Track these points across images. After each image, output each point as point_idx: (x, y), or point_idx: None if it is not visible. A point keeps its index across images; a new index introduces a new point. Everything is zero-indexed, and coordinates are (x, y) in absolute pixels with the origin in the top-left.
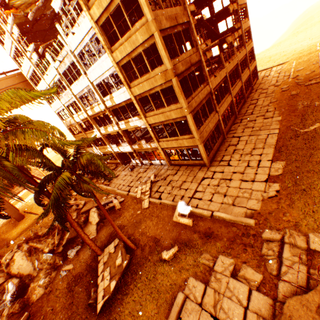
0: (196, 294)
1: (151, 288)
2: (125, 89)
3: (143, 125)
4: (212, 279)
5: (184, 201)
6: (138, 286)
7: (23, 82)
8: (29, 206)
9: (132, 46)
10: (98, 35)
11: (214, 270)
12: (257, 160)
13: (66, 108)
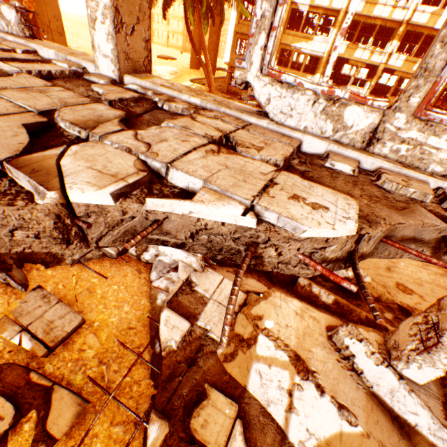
0: None
1: None
2: None
3: None
4: None
5: None
6: None
7: None
8: None
9: None
10: None
11: None
12: None
13: None
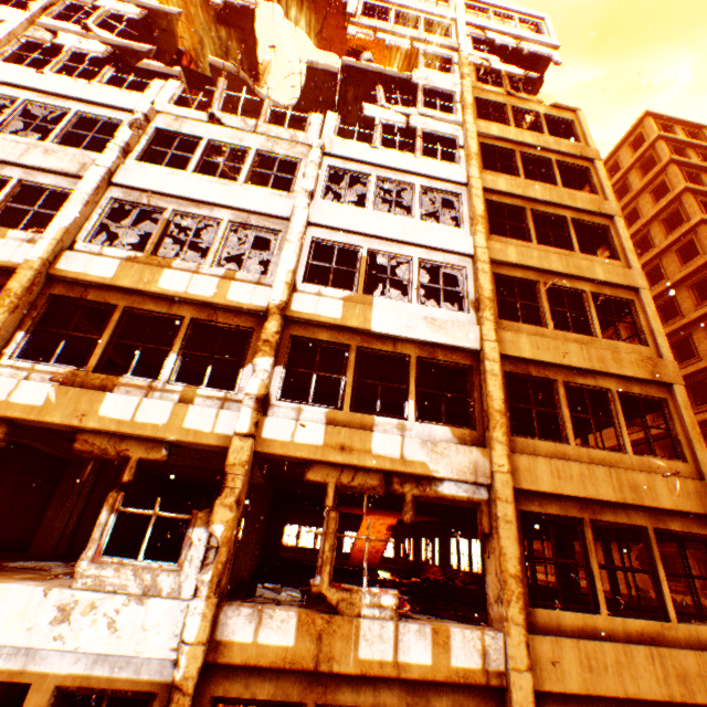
0: None
1: None
2: (463, 319)
3: (473, 478)
4: None
5: None
6: None
7: None
8: None
9: (568, 268)
10: (474, 198)
11: None
12: None
13: None
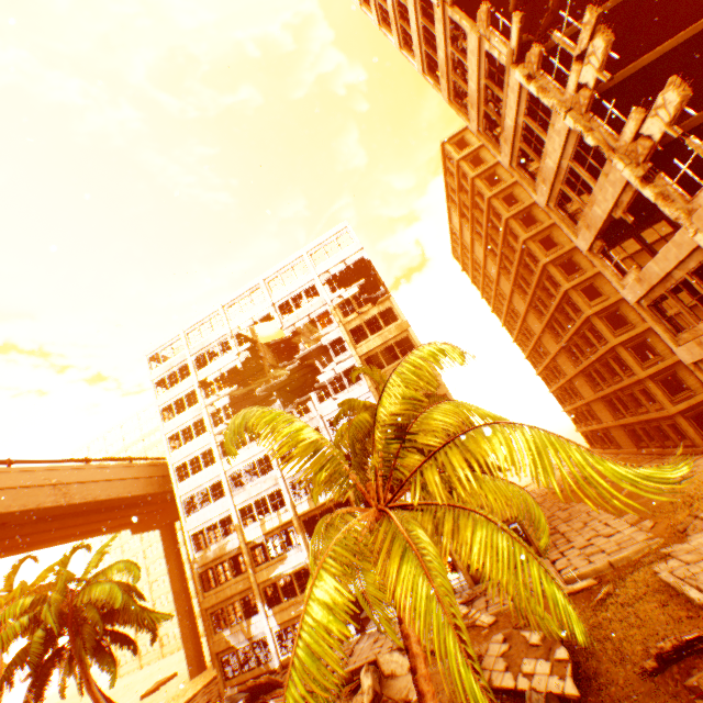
0: (674, 564)
1: (622, 603)
2: None
3: None
4: (674, 553)
5: (556, 571)
6: (603, 614)
7: (147, 477)
8: None
9: None
10: (375, 397)
11: (668, 554)
12: (601, 524)
13: (237, 512)
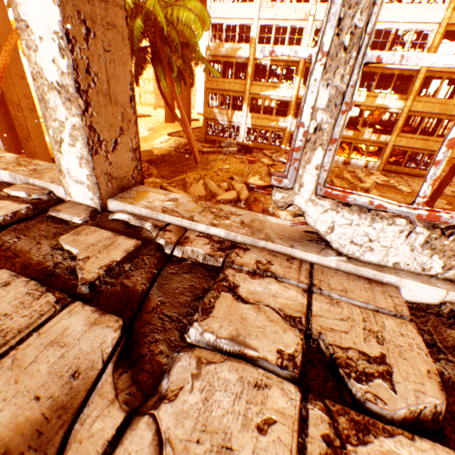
0: None
1: None
2: None
3: (398, 108)
4: None
5: None
6: None
7: None
8: (51, 152)
9: None
10: None
11: None
12: None
13: (257, 26)
